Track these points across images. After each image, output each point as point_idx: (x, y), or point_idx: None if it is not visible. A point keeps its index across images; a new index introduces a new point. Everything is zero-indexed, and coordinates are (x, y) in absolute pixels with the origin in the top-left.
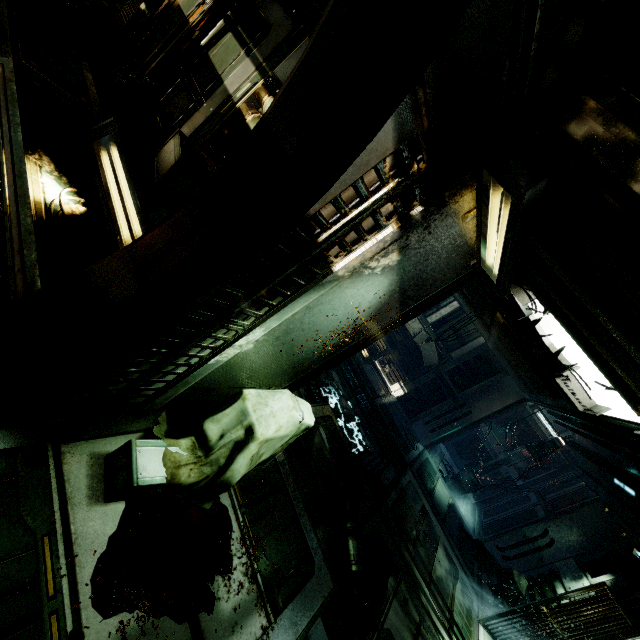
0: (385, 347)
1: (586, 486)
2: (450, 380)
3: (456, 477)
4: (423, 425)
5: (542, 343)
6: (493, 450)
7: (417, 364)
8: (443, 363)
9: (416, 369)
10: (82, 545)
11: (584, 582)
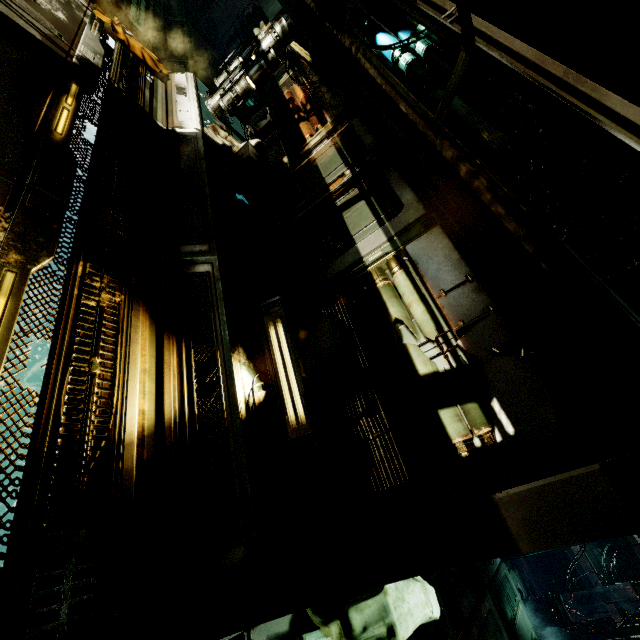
0: None
1: None
2: None
3: (539, 602)
4: None
5: None
6: (585, 574)
7: None
8: None
9: None
10: None
11: None
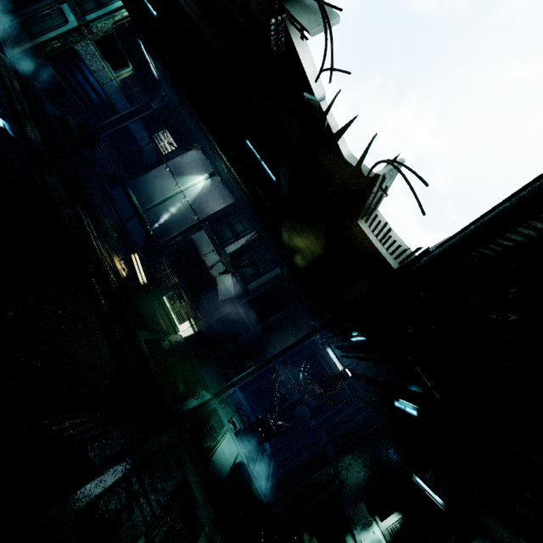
0: (177, 280)
1: (368, 416)
2: (245, 314)
3: (250, 427)
4: (214, 369)
5: (339, 166)
6: (289, 392)
7: (212, 299)
8: (239, 296)
9: (210, 304)
10: None
11: (375, 530)
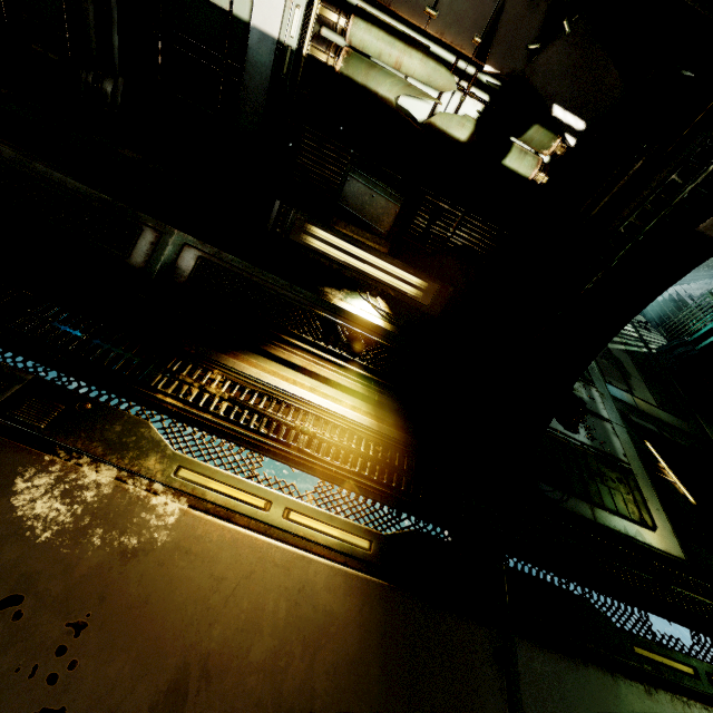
0: None
1: None
2: None
3: None
4: None
5: None
6: None
7: None
8: None
9: None
10: (552, 425)
11: None
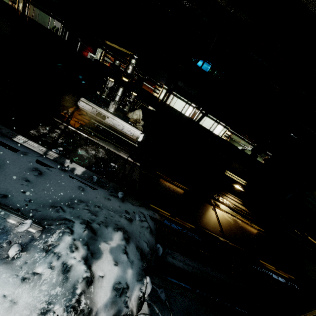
0: None
1: None
2: None
3: None
4: None
5: None
6: None
7: None
8: None
9: None
10: None
11: None
